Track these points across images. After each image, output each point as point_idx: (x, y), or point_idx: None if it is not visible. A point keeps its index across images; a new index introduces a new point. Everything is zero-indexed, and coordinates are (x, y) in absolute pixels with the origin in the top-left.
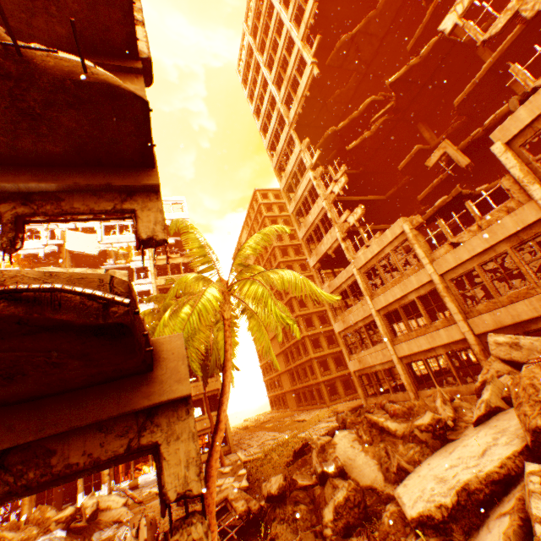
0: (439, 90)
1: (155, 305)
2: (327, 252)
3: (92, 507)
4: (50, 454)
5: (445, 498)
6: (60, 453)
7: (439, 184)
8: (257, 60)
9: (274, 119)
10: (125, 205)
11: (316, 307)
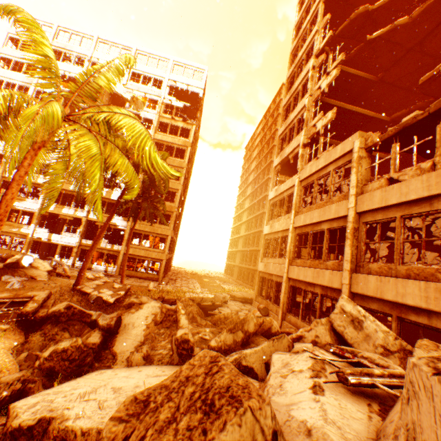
0: None
1: None
2: (289, 156)
3: (12, 260)
4: None
5: (27, 415)
6: None
7: None
8: None
9: None
10: None
11: None
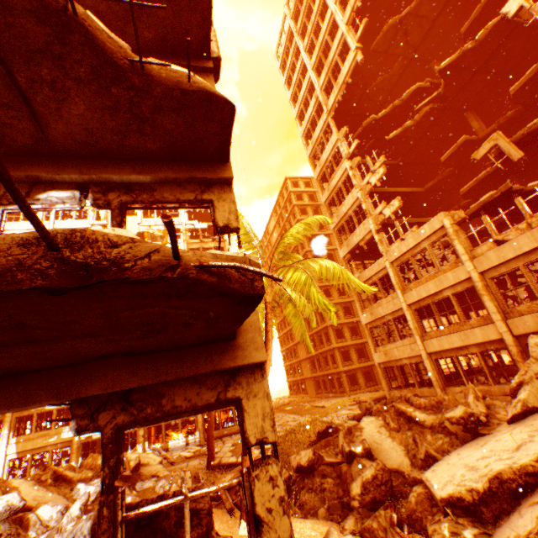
0: (493, 76)
1: None
2: (359, 243)
3: (135, 460)
4: (160, 396)
5: (477, 483)
6: (168, 396)
7: (484, 178)
8: (297, 45)
9: (311, 106)
10: (204, 196)
11: (341, 298)
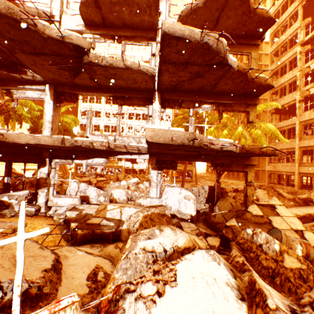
0: None
1: (173, 110)
2: (283, 105)
3: None
4: (229, 166)
5: (300, 214)
6: (231, 167)
7: None
8: None
9: None
10: (246, 109)
11: None
